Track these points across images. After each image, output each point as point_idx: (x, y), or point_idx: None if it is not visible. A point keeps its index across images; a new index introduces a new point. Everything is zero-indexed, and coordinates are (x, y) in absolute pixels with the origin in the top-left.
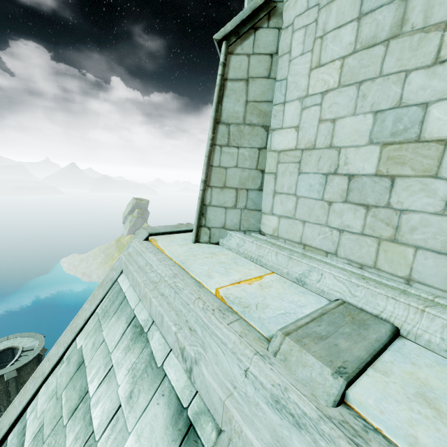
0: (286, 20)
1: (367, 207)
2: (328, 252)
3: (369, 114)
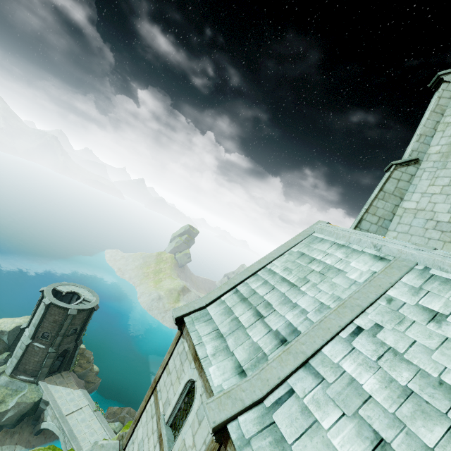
0: (422, 167)
1: (442, 231)
2: None
3: (449, 204)
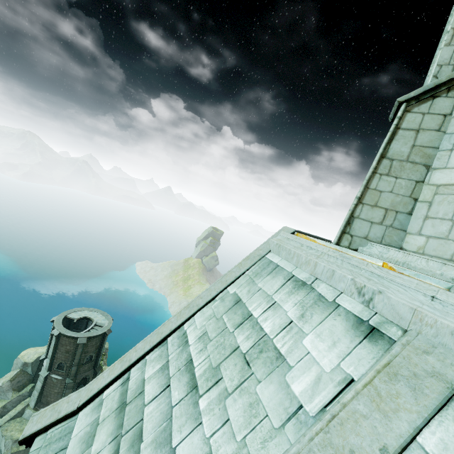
0: None
1: None
2: None
3: None
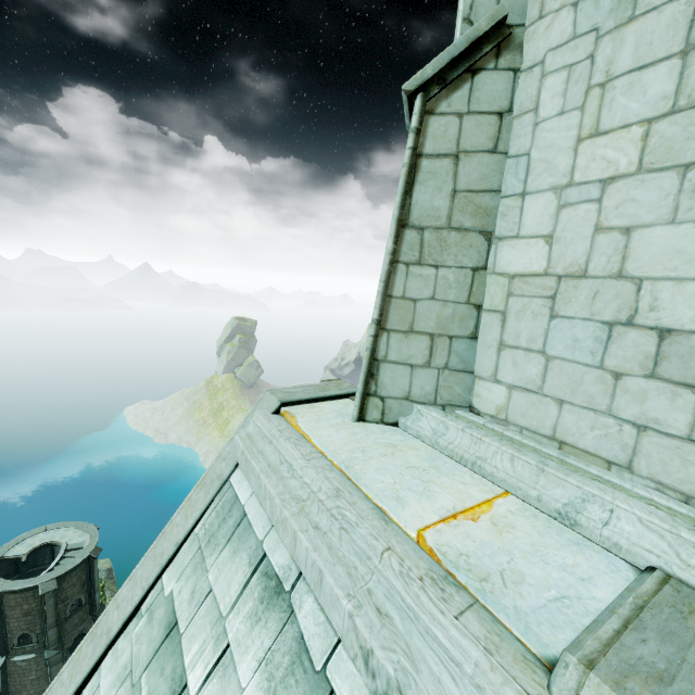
0: (530, 56)
1: None
2: (612, 462)
3: None
